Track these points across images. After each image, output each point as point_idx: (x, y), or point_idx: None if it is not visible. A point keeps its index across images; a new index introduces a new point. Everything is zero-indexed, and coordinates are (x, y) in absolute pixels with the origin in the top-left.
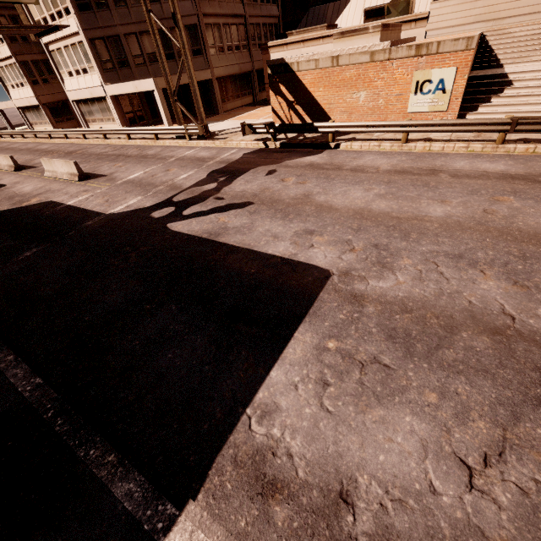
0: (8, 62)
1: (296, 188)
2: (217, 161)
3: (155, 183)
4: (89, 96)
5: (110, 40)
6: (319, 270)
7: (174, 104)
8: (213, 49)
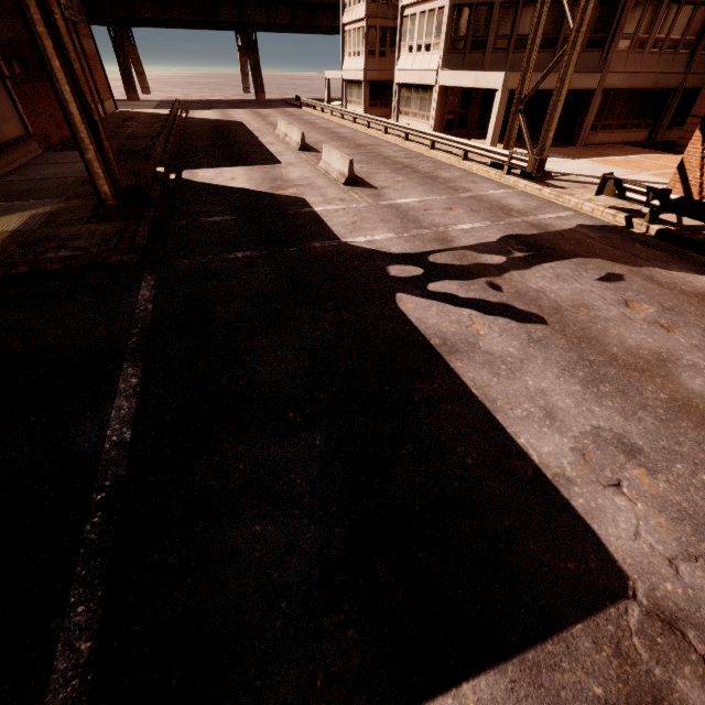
0: (358, 26)
1: (646, 333)
2: (529, 220)
3: (422, 222)
4: (416, 81)
5: (478, 8)
6: (602, 559)
7: (514, 115)
8: (626, 41)
